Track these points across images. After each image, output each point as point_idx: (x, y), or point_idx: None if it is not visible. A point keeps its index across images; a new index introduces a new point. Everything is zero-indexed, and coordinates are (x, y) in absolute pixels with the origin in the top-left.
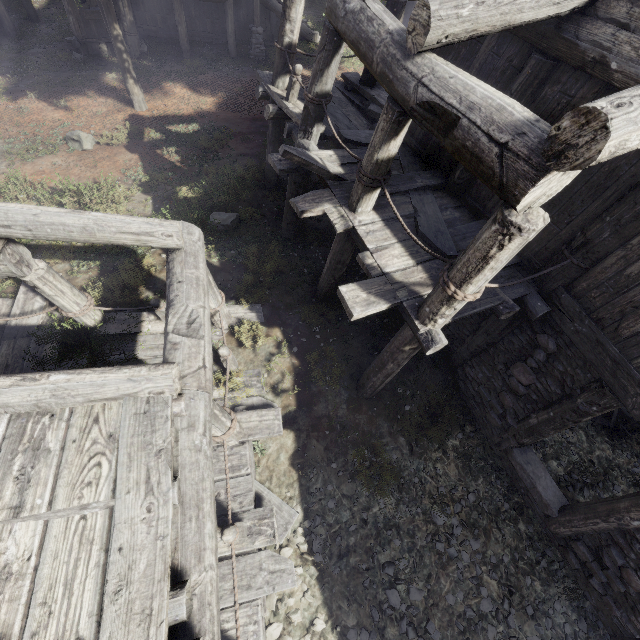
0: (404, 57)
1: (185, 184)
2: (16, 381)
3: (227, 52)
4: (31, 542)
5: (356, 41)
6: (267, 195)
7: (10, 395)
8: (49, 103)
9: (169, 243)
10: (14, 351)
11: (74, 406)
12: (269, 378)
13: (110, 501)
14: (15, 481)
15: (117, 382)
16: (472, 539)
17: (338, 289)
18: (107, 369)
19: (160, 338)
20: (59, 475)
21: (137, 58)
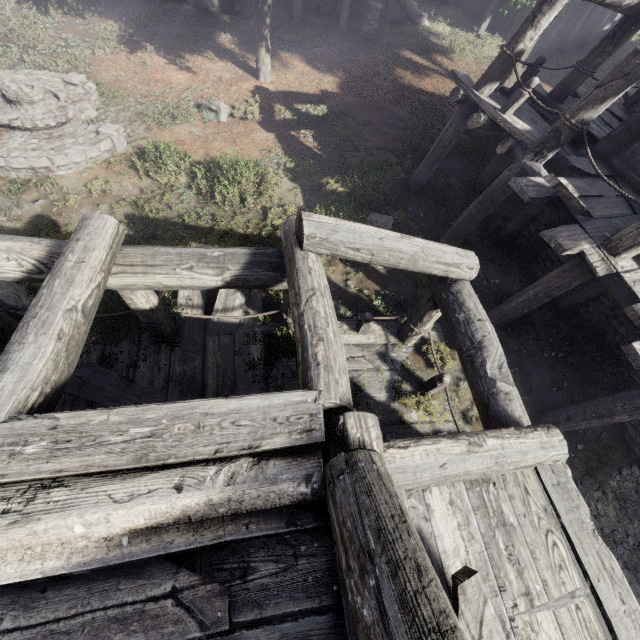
0: None
1: (330, 175)
2: (468, 446)
3: (335, 24)
4: (558, 636)
5: None
6: (412, 198)
7: (471, 462)
8: (170, 61)
9: (465, 275)
10: (221, 349)
11: (503, 473)
12: (459, 404)
13: (586, 588)
14: (510, 563)
15: (534, 449)
16: (636, 582)
17: (629, 345)
18: (518, 433)
19: (354, 350)
20: (536, 556)
21: (246, 18)
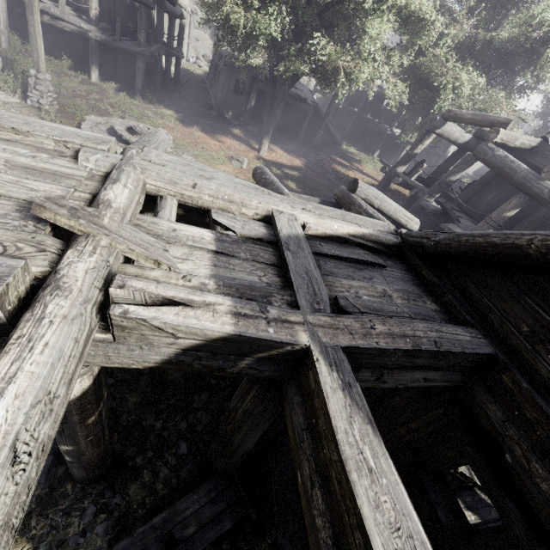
0: (538, 180)
1: None
2: None
3: (295, 137)
4: None
5: (501, 167)
6: None
7: None
8: (207, 135)
9: (414, 227)
10: None
11: None
12: None
13: None
14: None
15: None
16: None
17: None
18: None
19: None
20: None
21: (246, 125)
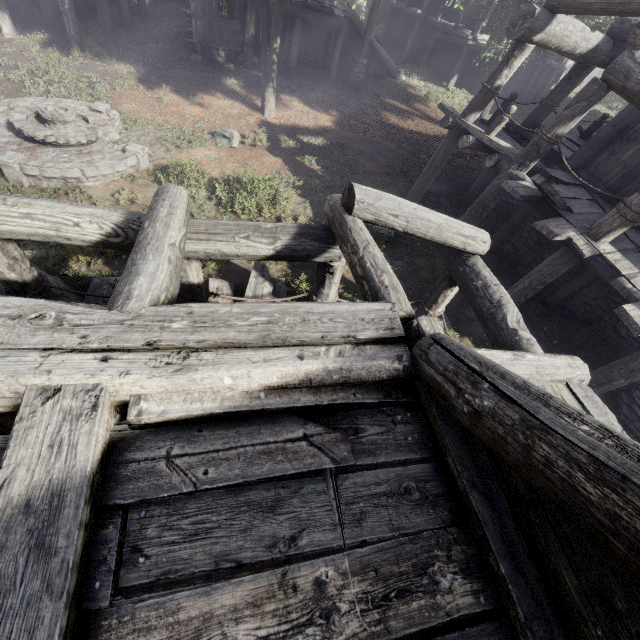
0: None
1: (334, 193)
2: (513, 355)
3: (326, 75)
4: None
5: None
6: None
7: (518, 367)
8: (183, 97)
9: (480, 248)
10: None
11: (542, 384)
12: None
13: None
14: None
15: (564, 367)
16: None
17: (620, 307)
18: (548, 354)
19: None
20: None
21: (248, 68)
